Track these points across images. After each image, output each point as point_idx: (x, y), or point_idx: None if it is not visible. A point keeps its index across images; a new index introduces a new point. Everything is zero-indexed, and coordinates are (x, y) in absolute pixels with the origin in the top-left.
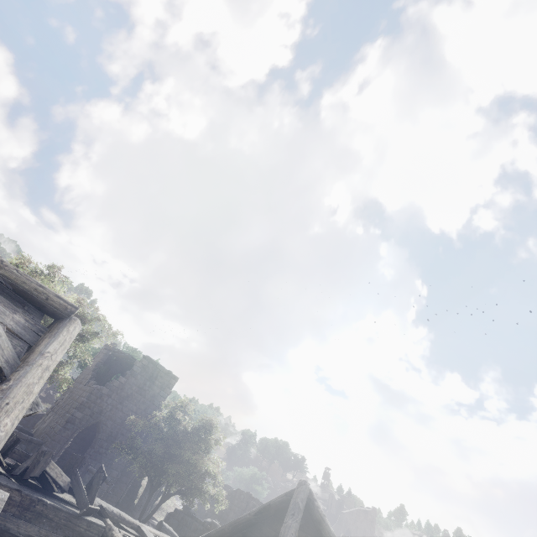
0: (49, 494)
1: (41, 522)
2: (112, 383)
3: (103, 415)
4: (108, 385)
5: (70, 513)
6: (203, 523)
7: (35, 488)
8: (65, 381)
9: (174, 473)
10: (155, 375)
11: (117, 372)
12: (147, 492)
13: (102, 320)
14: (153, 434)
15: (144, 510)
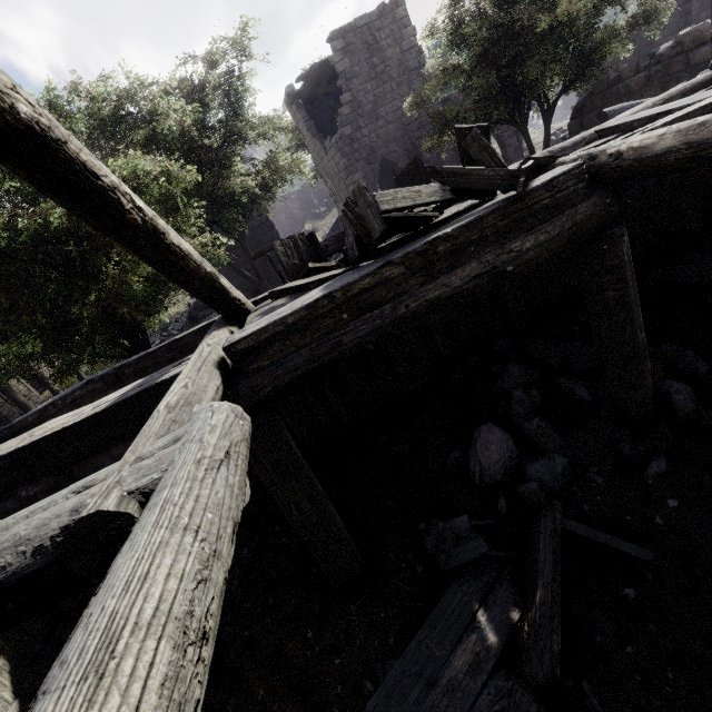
0: (430, 229)
1: (469, 255)
2: (342, 115)
3: (378, 150)
4: (342, 123)
5: (500, 209)
6: (657, 61)
7: (404, 243)
8: (295, 165)
9: (537, 77)
10: (370, 40)
11: (335, 108)
12: (505, 147)
13: (216, 60)
14: (449, 100)
15: (533, 151)
